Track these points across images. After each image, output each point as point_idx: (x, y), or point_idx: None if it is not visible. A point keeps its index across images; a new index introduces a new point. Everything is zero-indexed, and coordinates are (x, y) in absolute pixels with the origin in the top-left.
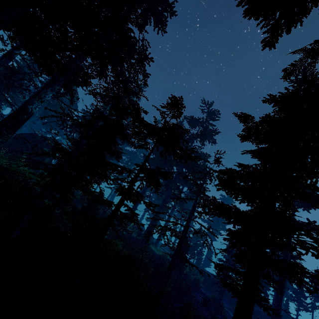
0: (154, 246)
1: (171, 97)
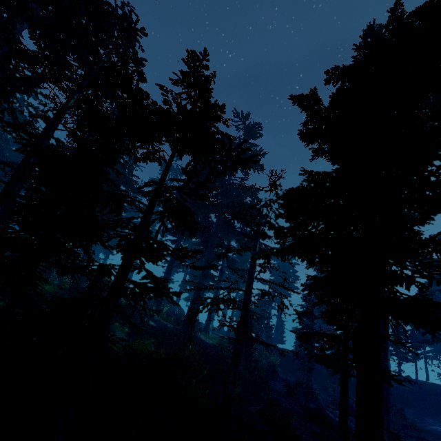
0: (203, 334)
1: (187, 55)
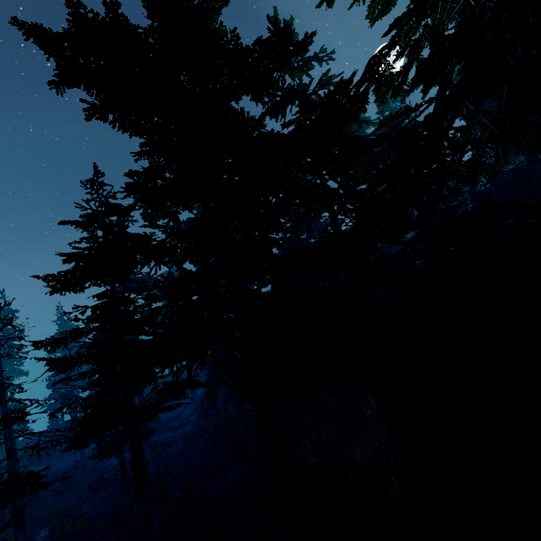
0: None
1: None
